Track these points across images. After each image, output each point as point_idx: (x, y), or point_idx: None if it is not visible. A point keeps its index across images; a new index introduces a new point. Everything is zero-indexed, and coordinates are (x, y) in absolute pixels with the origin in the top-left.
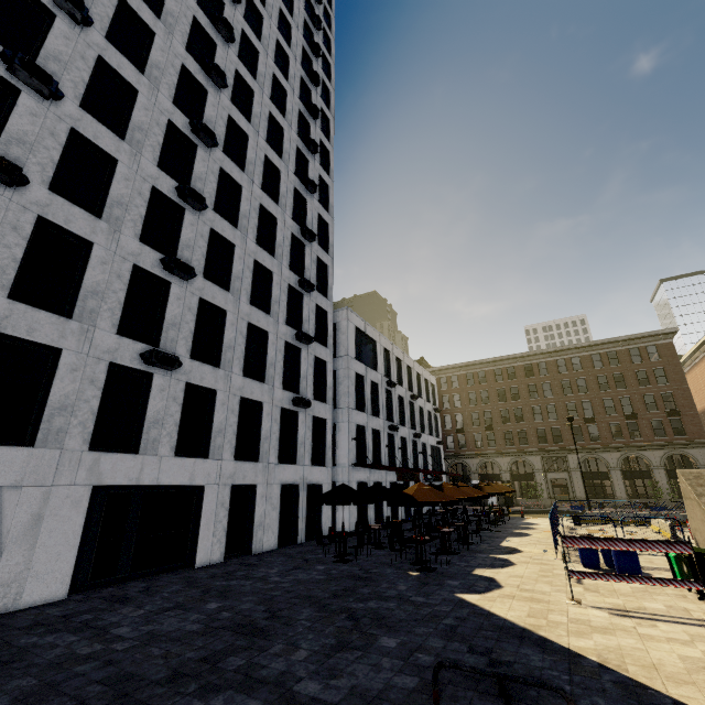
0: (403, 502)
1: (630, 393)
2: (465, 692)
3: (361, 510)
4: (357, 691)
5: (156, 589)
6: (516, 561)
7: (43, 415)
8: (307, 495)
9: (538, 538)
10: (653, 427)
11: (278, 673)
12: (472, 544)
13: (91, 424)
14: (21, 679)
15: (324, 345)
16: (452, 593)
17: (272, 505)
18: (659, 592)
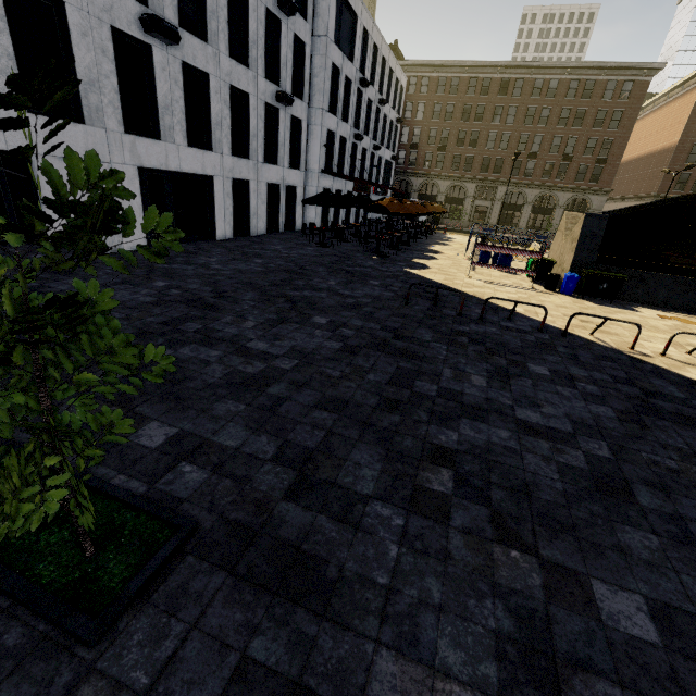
0: (379, 211)
1: (580, 134)
2: (415, 298)
3: (324, 213)
4: (368, 295)
5: (207, 250)
6: (438, 258)
7: (79, 91)
8: (285, 195)
9: (454, 247)
10: (578, 172)
11: (326, 288)
12: (409, 246)
13: (118, 105)
14: (191, 279)
15: (303, 16)
16: (402, 268)
17: (262, 200)
18: (513, 278)
